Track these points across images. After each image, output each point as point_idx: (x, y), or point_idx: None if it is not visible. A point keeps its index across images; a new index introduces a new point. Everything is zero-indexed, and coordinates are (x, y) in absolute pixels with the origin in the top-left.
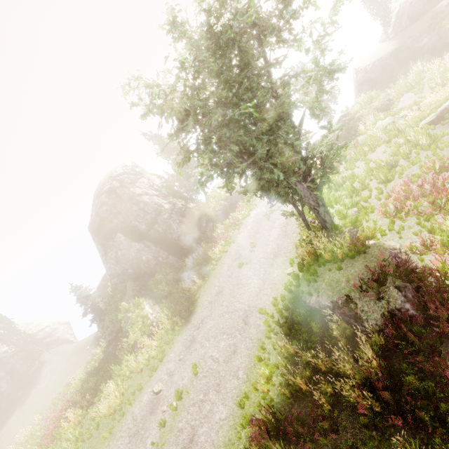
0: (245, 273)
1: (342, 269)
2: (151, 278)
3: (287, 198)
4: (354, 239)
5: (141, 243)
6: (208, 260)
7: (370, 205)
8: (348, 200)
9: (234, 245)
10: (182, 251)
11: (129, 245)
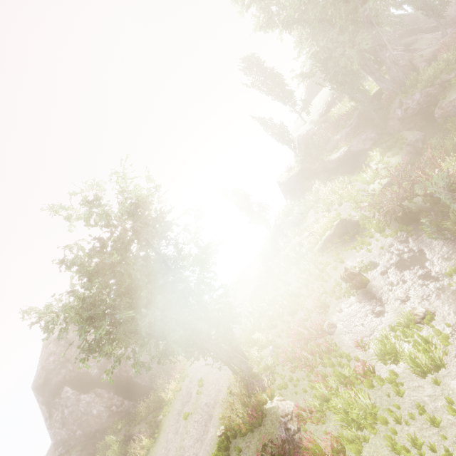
0: (188, 430)
1: (242, 450)
2: (99, 441)
3: (202, 354)
4: (251, 409)
5: (91, 392)
6: (163, 403)
7: (281, 344)
8: (264, 337)
9: (188, 380)
10: (140, 390)
11: (77, 399)
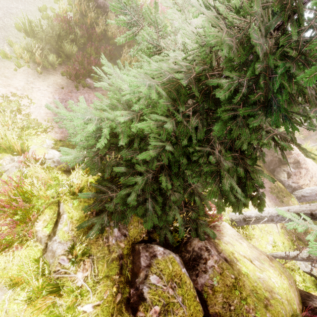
0: None
1: None
2: None
3: None
4: None
5: None
6: None
7: None
8: None
9: None
10: None
11: None
